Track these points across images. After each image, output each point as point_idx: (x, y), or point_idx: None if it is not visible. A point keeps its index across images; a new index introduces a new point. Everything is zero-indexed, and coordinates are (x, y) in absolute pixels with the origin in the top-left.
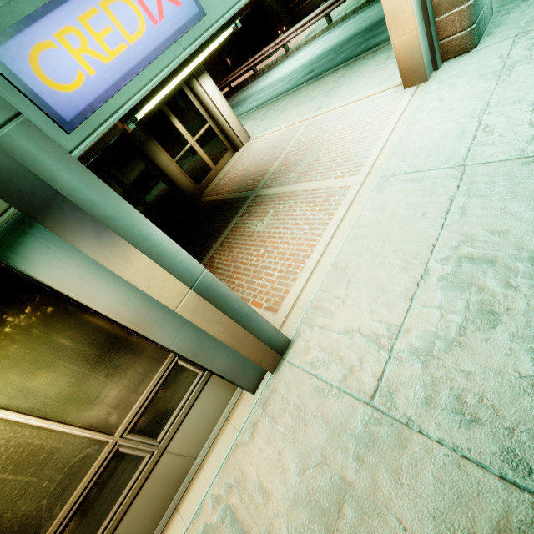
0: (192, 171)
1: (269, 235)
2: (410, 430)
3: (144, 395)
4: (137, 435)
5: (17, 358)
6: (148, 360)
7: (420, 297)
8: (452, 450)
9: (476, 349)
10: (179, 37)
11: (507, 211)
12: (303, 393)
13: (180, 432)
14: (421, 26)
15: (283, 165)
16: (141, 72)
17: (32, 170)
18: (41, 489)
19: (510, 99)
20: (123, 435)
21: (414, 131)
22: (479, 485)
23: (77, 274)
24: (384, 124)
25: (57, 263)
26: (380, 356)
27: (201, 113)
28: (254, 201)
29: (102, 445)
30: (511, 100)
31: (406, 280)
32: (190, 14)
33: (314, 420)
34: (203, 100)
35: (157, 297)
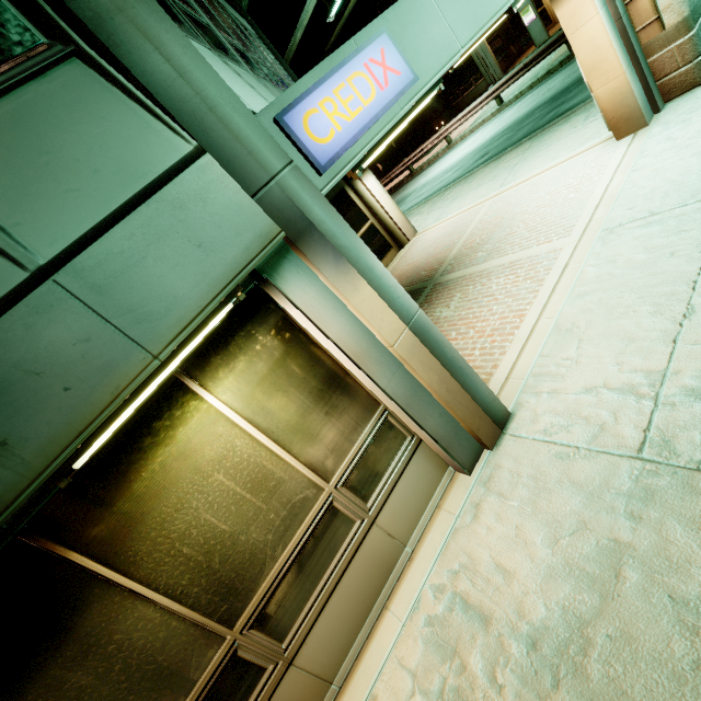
0: None
1: (460, 317)
2: None
3: (357, 446)
4: (349, 491)
5: (262, 376)
6: (361, 408)
7: (686, 336)
8: None
9: None
10: (399, 98)
11: None
12: (538, 462)
13: (389, 504)
14: (630, 70)
15: (465, 248)
16: (370, 128)
17: (296, 204)
18: (268, 520)
19: None
20: (337, 486)
21: (639, 177)
22: None
23: (315, 298)
24: (595, 180)
25: (302, 286)
26: (642, 406)
27: (363, 211)
28: (433, 290)
29: (318, 492)
30: None
31: (663, 323)
32: (407, 81)
33: (559, 487)
34: (365, 197)
35: (378, 329)
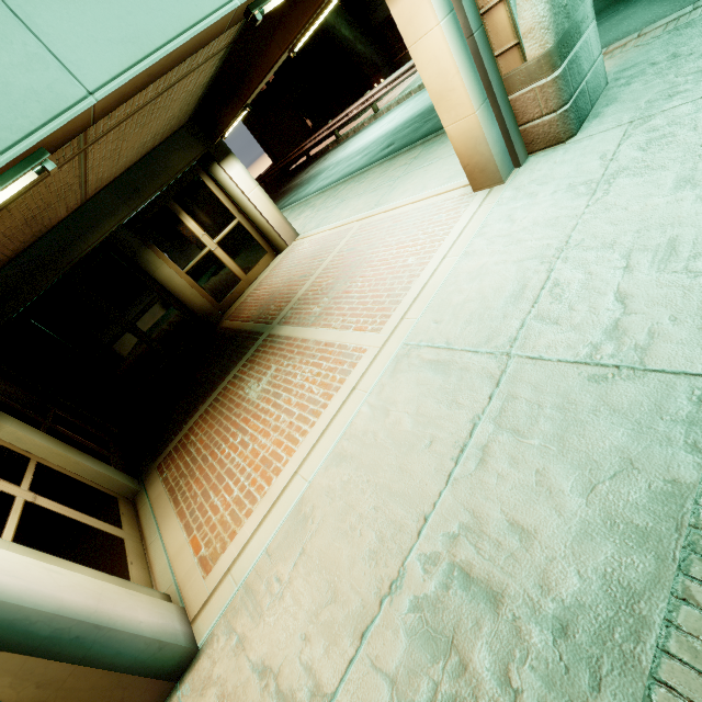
0: (210, 284)
1: (255, 412)
2: None
3: None
4: None
5: None
6: None
7: (374, 638)
8: None
9: None
10: None
11: (545, 481)
12: None
13: None
14: (485, 108)
15: (311, 290)
16: None
17: None
18: None
19: (598, 238)
20: None
21: (465, 269)
22: None
23: None
24: (435, 248)
25: None
26: None
27: (226, 207)
28: (263, 343)
29: None
30: (599, 240)
31: (369, 585)
32: None
33: None
34: (228, 190)
35: None
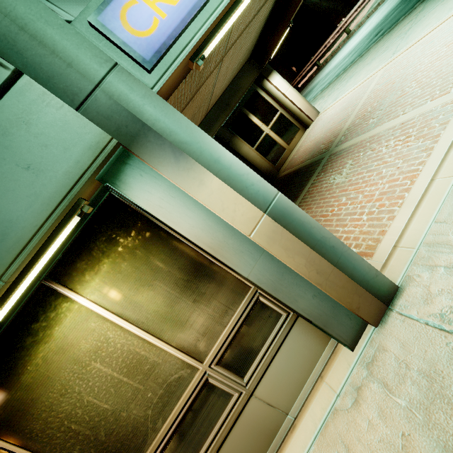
0: (268, 154)
1: (350, 183)
2: None
3: (228, 327)
4: (224, 368)
5: (127, 274)
6: (230, 292)
7: None
8: None
9: None
10: None
11: None
12: (432, 356)
13: (267, 378)
14: None
15: (357, 118)
16: (203, 8)
17: (125, 107)
18: (146, 398)
19: None
20: (211, 365)
21: None
22: None
23: (163, 198)
24: None
25: (148, 188)
26: None
27: (272, 105)
28: (328, 160)
29: (193, 371)
30: None
31: None
32: None
33: None
34: (273, 94)
35: (231, 220)
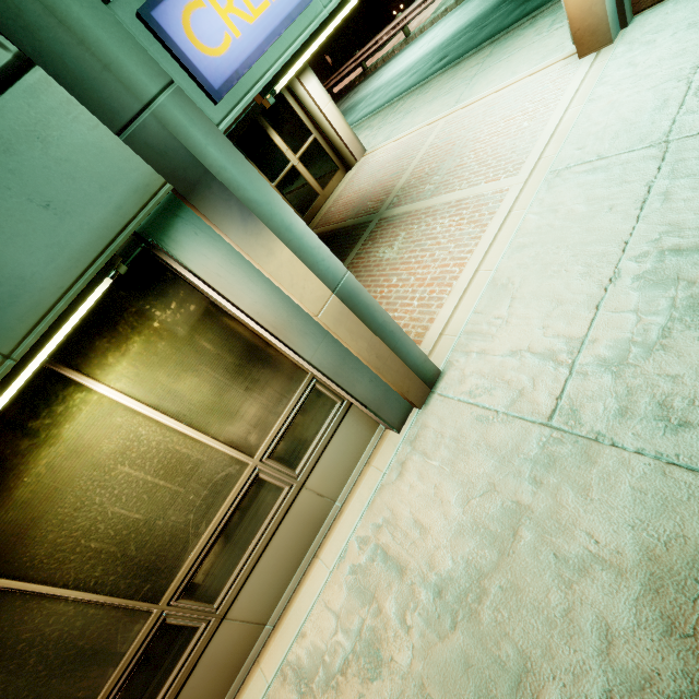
0: (295, 198)
1: (403, 261)
2: (601, 445)
3: (282, 417)
4: (276, 462)
5: (165, 357)
6: (286, 379)
7: (608, 303)
8: (655, 458)
9: (686, 349)
10: None
11: None
12: (461, 424)
13: (319, 468)
14: None
15: (414, 178)
16: (282, 34)
17: (184, 144)
18: (188, 502)
19: None
20: (263, 459)
21: (594, 110)
22: (690, 489)
23: (222, 265)
24: (551, 108)
25: (204, 251)
26: (559, 373)
27: (304, 123)
28: (378, 225)
29: (242, 467)
30: None
31: (590, 287)
32: None
33: (477, 449)
34: (306, 105)
35: (299, 298)
